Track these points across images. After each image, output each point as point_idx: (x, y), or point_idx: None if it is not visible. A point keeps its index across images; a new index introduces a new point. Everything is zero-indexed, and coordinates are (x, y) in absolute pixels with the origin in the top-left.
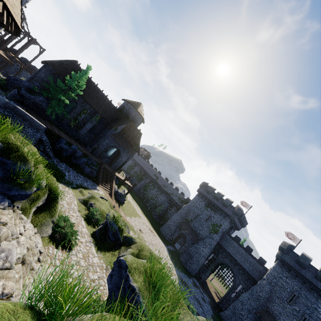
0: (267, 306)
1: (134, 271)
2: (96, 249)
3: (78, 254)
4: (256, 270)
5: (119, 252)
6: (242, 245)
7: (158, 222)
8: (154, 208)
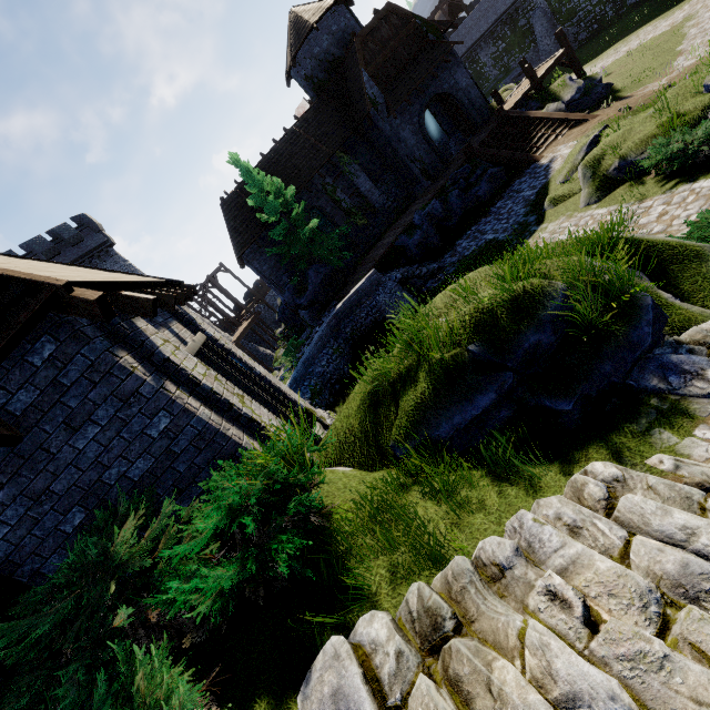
0: None
1: None
2: None
3: None
4: None
5: None
6: None
7: None
8: None
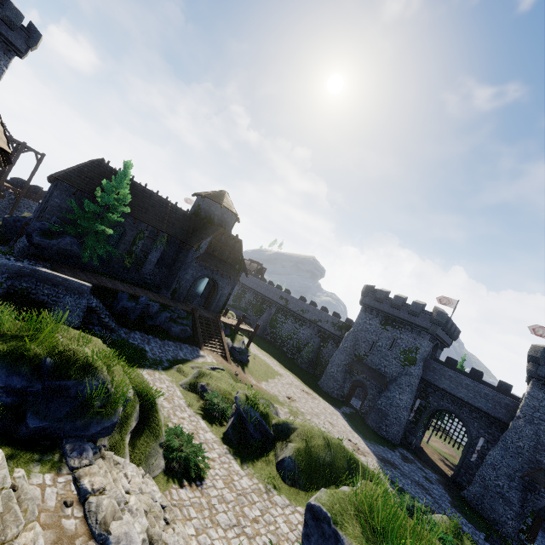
0: (537, 461)
1: (341, 519)
2: (239, 463)
3: (216, 482)
4: (499, 406)
5: (275, 454)
6: (461, 369)
7: (311, 373)
8: (297, 353)
